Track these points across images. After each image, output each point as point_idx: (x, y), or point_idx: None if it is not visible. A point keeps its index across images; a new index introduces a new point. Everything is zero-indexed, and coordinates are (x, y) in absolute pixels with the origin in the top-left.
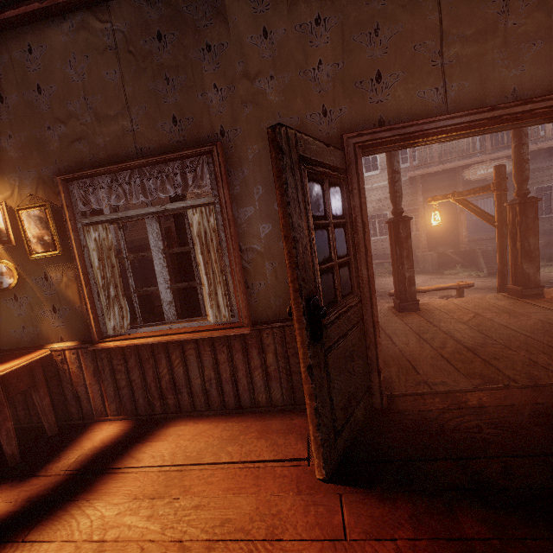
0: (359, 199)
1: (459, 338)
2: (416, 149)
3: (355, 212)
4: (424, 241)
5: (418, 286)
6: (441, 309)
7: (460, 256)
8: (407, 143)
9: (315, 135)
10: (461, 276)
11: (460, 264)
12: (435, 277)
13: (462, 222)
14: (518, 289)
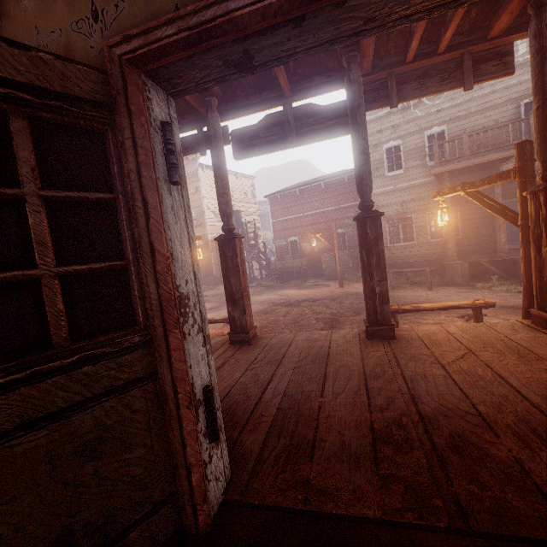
0: (136, 157)
1: (420, 393)
2: (442, 143)
3: (131, 182)
4: (452, 248)
5: (438, 301)
6: (423, 339)
7: (497, 266)
8: (227, 51)
9: (86, 55)
10: (497, 290)
11: (497, 276)
12: (462, 291)
13: (500, 226)
14: (544, 316)
